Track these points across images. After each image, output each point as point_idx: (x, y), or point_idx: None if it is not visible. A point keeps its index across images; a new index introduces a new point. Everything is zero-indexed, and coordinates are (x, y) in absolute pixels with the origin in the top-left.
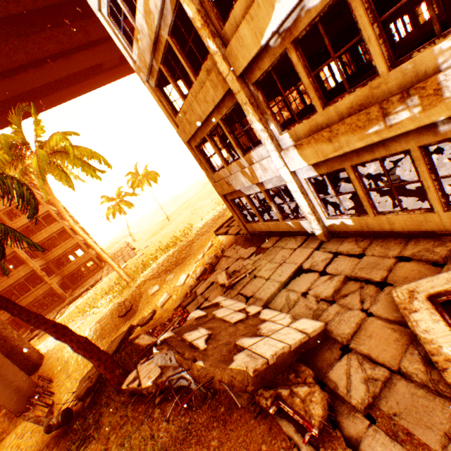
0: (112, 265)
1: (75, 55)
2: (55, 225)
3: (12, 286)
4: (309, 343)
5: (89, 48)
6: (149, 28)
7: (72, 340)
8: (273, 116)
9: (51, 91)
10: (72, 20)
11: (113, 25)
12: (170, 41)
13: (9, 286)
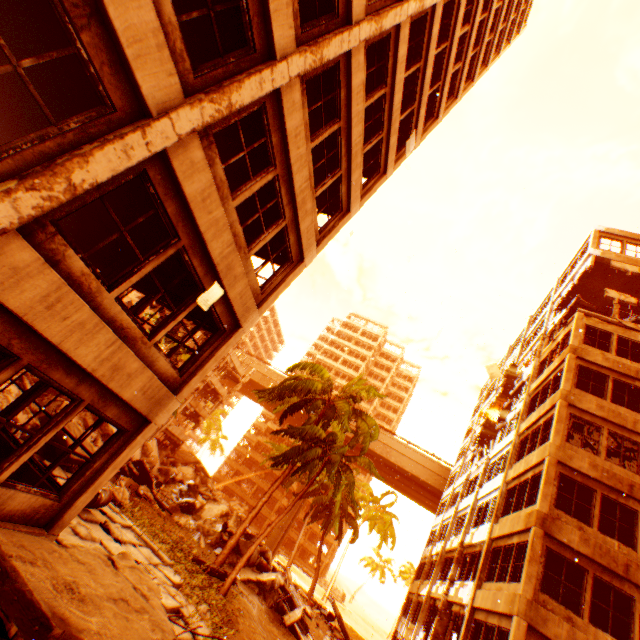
0: (332, 580)
1: (437, 504)
2: None
3: None
4: (348, 638)
5: None
6: (426, 552)
7: (317, 572)
8: (414, 613)
9: (414, 495)
10: None
11: (430, 534)
12: (425, 562)
13: None
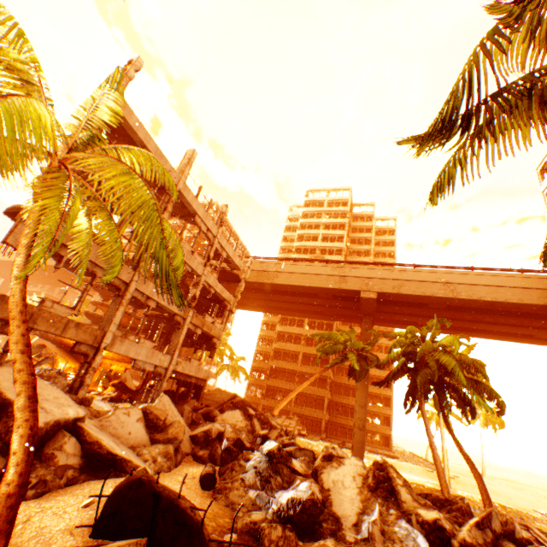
0: (444, 459)
1: (522, 327)
2: (386, 390)
3: (341, 403)
4: None
5: (535, 327)
6: None
7: (478, 474)
8: None
9: (480, 331)
10: (540, 317)
11: None
12: None
13: (340, 402)
